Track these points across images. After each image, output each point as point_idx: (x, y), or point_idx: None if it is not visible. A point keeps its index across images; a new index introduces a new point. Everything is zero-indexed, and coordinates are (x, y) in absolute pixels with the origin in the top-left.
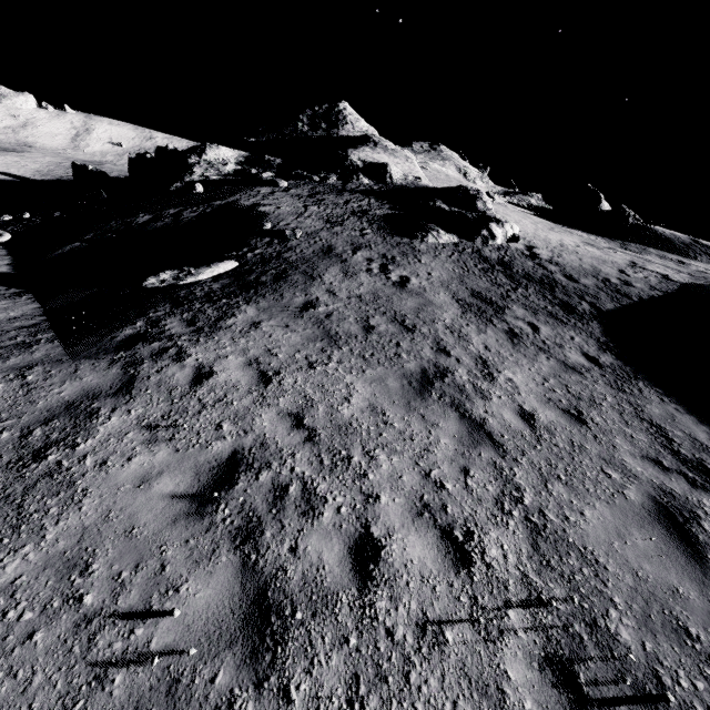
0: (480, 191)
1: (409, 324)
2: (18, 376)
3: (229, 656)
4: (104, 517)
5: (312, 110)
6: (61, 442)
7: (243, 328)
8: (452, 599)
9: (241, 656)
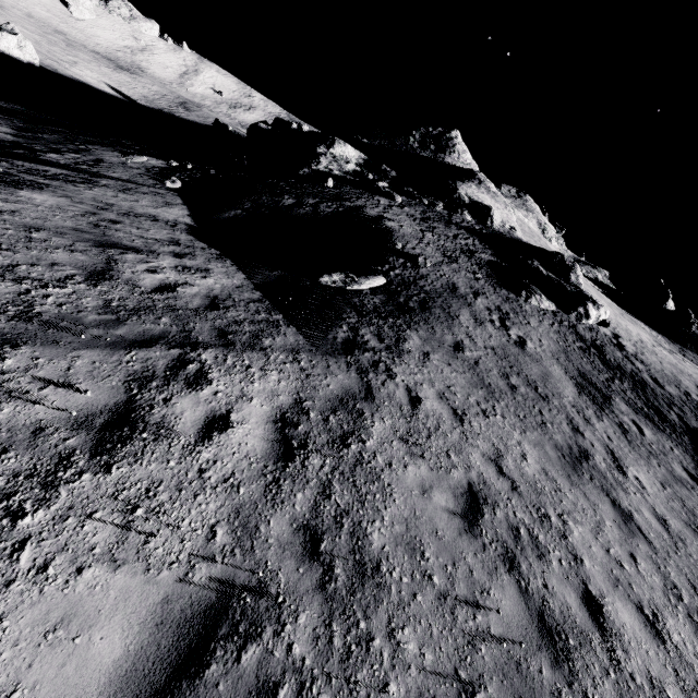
0: (576, 263)
1: (542, 393)
2: (294, 359)
3: (542, 657)
4: (414, 514)
5: (426, 129)
6: (352, 434)
7: (420, 357)
8: (661, 665)
9: (549, 660)
